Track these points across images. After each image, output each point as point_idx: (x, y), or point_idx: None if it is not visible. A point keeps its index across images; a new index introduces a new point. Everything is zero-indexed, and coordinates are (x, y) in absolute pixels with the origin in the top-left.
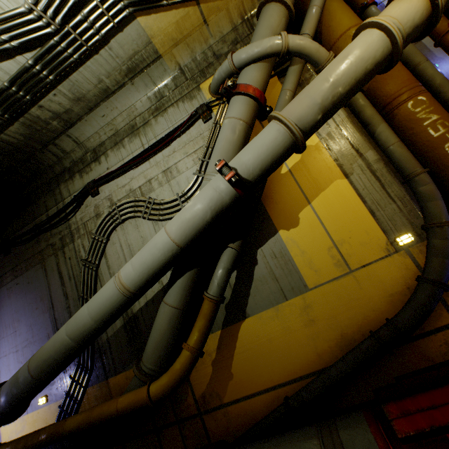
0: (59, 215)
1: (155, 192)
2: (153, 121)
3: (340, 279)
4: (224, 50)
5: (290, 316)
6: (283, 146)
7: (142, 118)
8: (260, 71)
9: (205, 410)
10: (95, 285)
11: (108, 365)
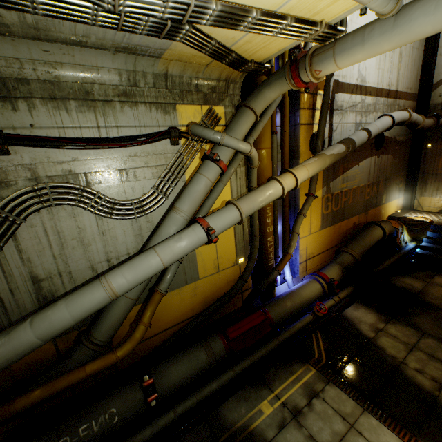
0: None
1: (105, 187)
2: (118, 105)
3: (214, 275)
4: (204, 89)
5: (186, 292)
6: (235, 224)
7: (104, 92)
8: (232, 154)
9: None
10: None
11: None
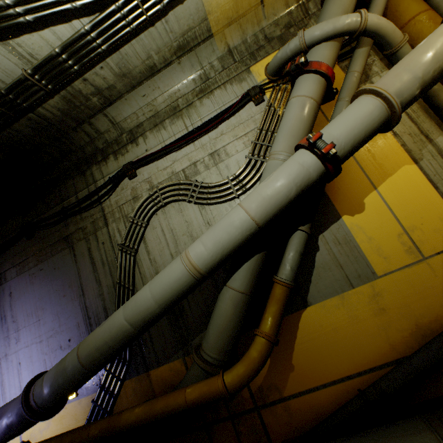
0: (91, 197)
1: (201, 175)
2: (197, 102)
3: (412, 266)
4: (276, 34)
5: (358, 304)
6: (377, 121)
7: (185, 100)
8: (331, 50)
9: (263, 404)
10: (133, 271)
11: (148, 356)
